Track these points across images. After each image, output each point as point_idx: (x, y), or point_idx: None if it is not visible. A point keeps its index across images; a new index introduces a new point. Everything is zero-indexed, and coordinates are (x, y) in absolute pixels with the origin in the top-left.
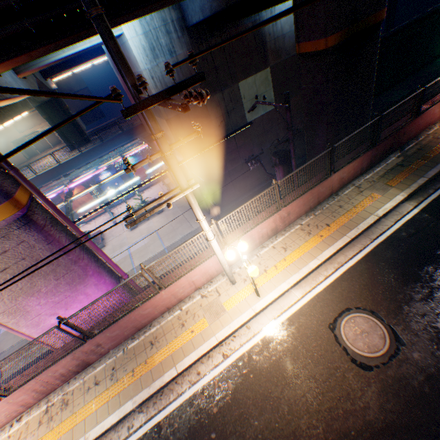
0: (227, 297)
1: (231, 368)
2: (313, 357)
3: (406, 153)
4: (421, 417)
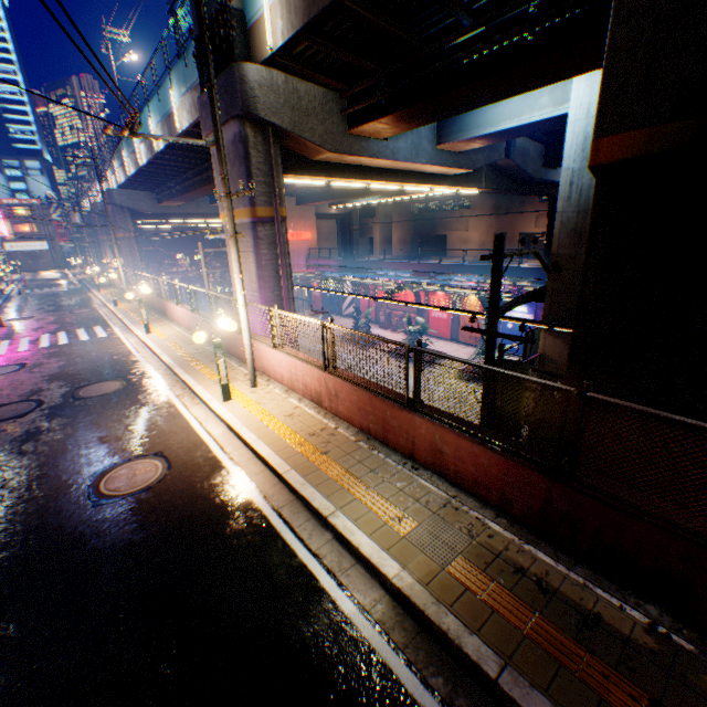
0: (237, 385)
1: (167, 399)
2: (139, 440)
3: (705, 674)
4: (27, 500)
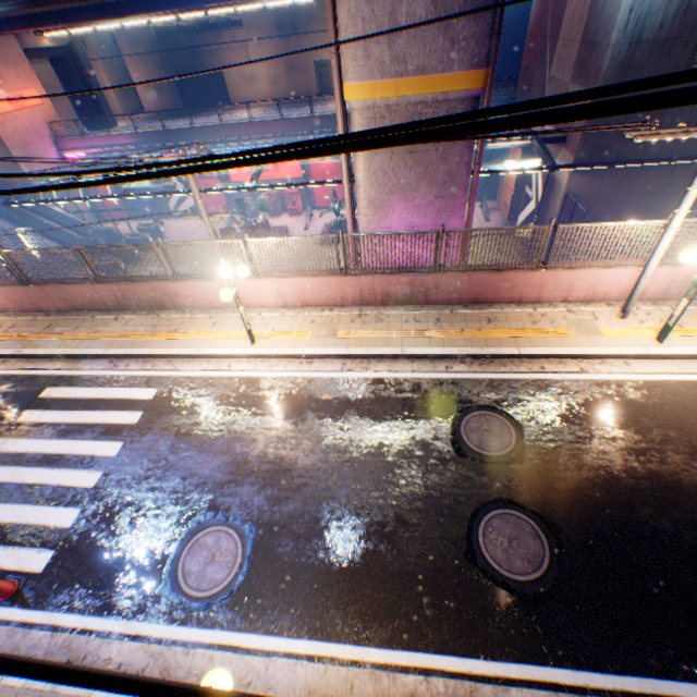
0: (607, 326)
1: (588, 382)
2: None
3: None
4: None
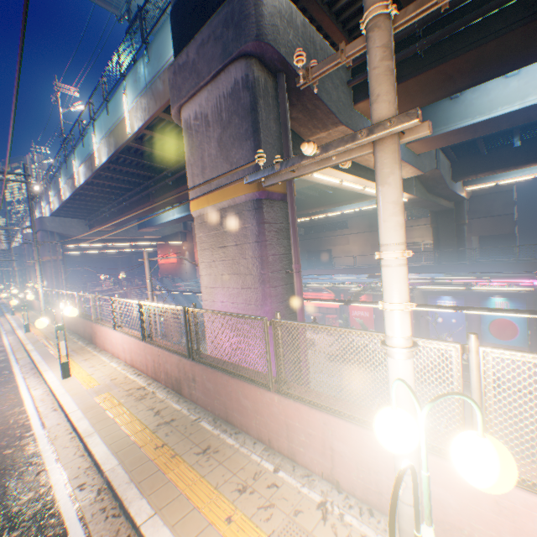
0: None
1: None
2: None
3: None
4: None
